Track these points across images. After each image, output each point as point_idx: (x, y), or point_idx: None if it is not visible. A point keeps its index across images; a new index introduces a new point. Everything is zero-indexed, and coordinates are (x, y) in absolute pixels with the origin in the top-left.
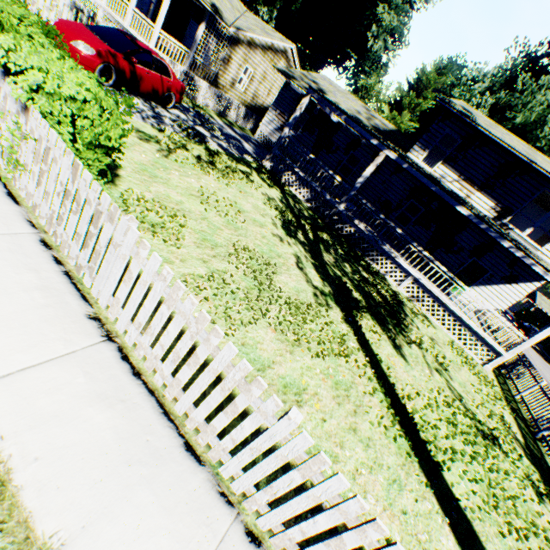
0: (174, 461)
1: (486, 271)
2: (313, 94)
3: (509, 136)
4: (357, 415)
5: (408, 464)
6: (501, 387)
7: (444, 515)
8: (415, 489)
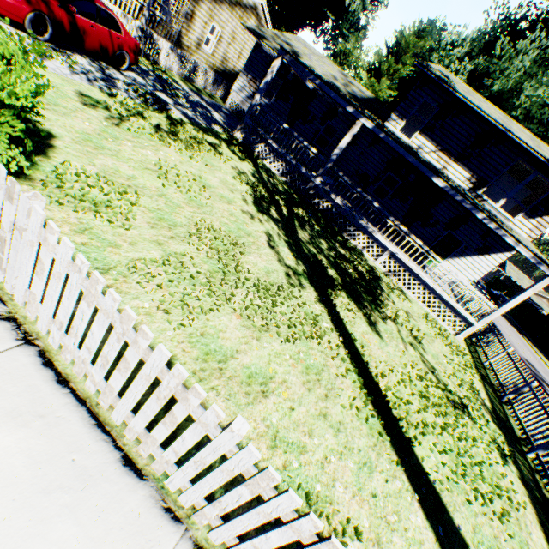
0: (108, 480)
1: (461, 244)
2: (284, 56)
3: (486, 104)
4: (328, 399)
5: (380, 444)
6: (471, 355)
7: (414, 491)
8: (386, 469)
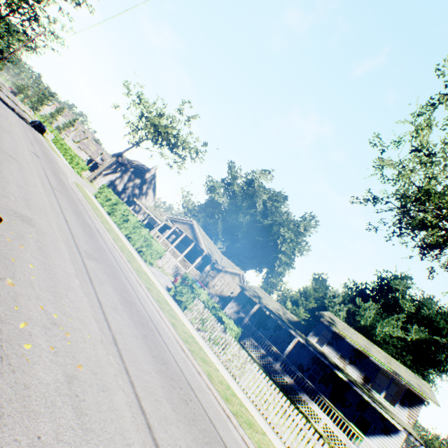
0: (272, 431)
1: (370, 424)
2: (260, 304)
3: (356, 334)
4: None
5: None
6: None
7: None
8: None
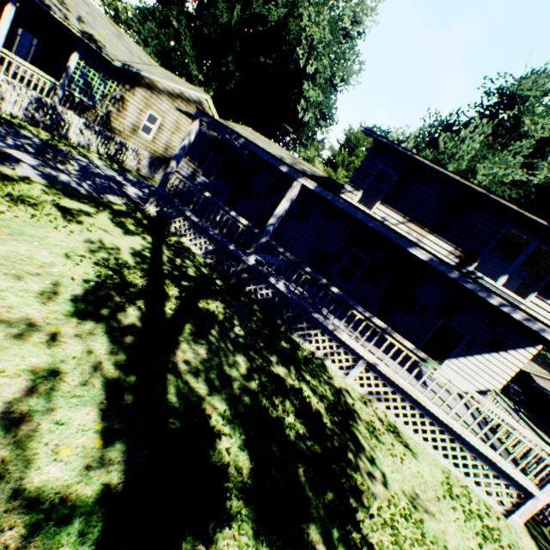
0: None
1: (463, 336)
2: (202, 117)
3: None
4: None
5: None
6: None
7: None
8: None
